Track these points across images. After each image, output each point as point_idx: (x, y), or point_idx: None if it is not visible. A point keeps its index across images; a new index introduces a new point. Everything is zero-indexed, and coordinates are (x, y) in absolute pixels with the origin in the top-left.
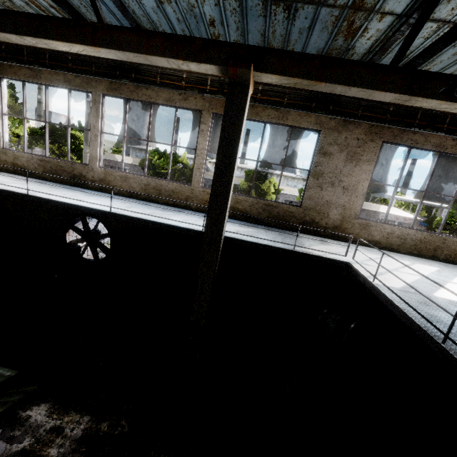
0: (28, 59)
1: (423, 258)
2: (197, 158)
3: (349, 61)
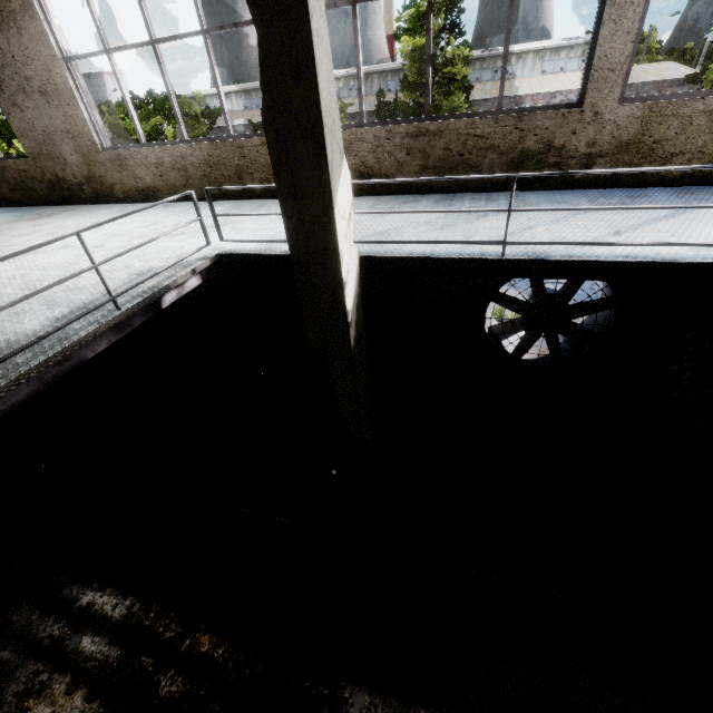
0: None
1: (232, 199)
2: None
3: None
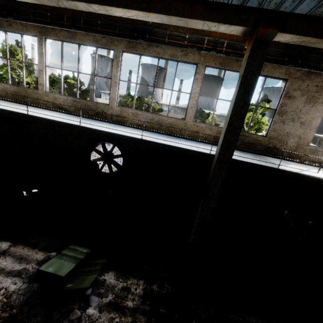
0: (67, 24)
1: None
2: (191, 100)
3: None
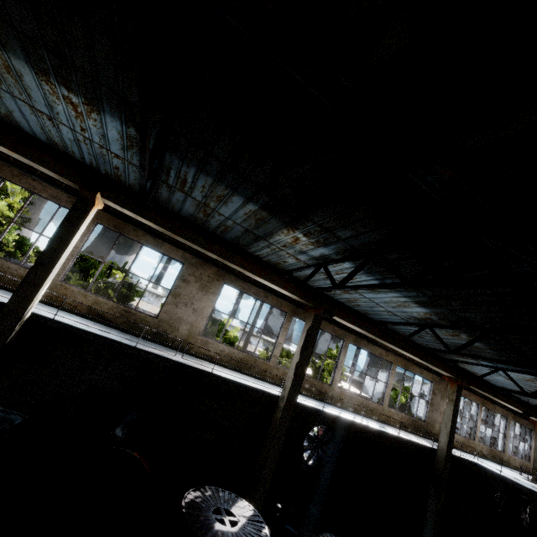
0: None
1: (463, 451)
2: (388, 389)
3: (483, 383)
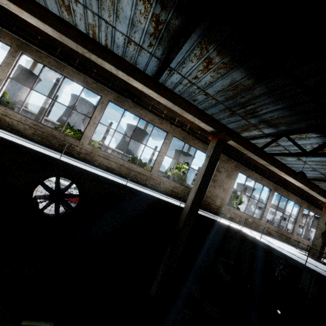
0: (59, 55)
1: (247, 227)
2: (159, 157)
3: (257, 147)
